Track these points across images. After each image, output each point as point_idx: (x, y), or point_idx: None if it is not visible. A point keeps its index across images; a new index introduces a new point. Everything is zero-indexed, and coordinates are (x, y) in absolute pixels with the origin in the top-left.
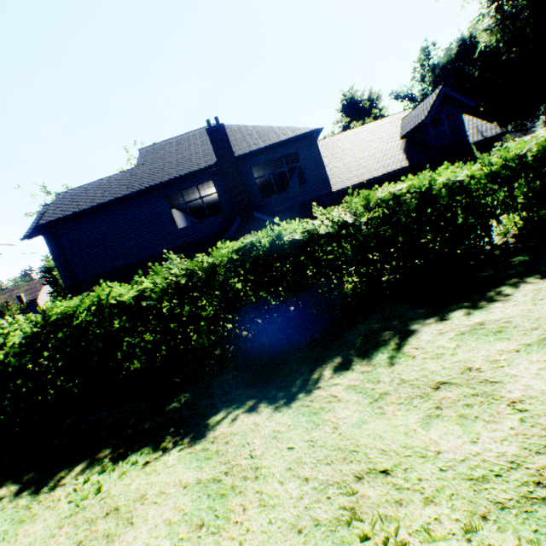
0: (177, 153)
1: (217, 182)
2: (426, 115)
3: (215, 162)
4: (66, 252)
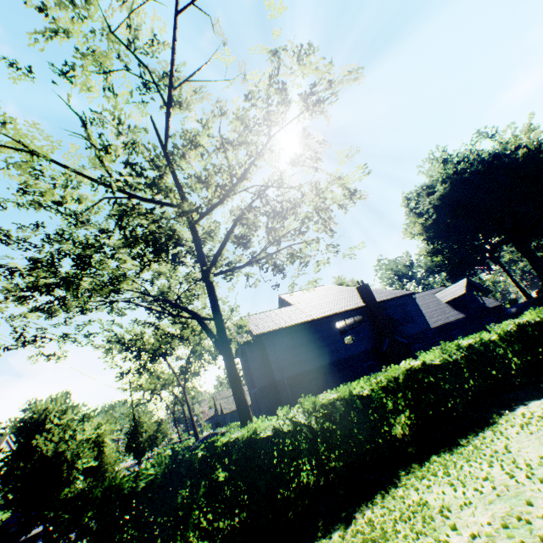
0: (320, 299)
1: (365, 316)
2: (465, 291)
3: (363, 304)
4: (269, 356)
